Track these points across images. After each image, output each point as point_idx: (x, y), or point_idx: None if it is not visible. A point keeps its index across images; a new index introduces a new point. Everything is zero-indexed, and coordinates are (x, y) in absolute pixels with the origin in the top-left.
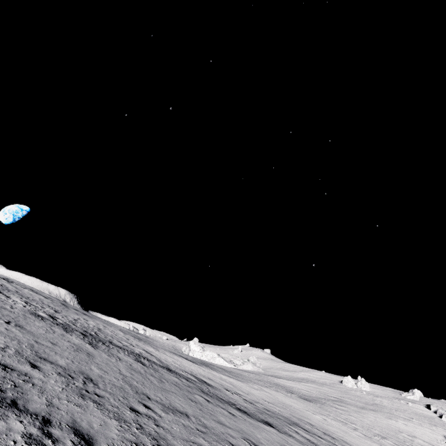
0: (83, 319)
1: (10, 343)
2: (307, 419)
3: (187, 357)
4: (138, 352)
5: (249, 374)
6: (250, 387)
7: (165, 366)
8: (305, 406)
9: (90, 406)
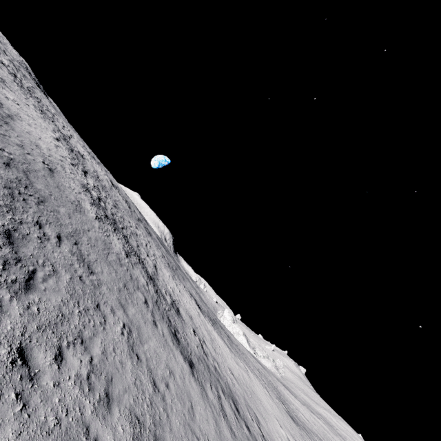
0: (135, 226)
1: (16, 156)
2: (262, 417)
3: (201, 306)
4: (141, 257)
5: (255, 362)
6: (233, 358)
7: (153, 276)
8: (281, 417)
9: (0, 189)
